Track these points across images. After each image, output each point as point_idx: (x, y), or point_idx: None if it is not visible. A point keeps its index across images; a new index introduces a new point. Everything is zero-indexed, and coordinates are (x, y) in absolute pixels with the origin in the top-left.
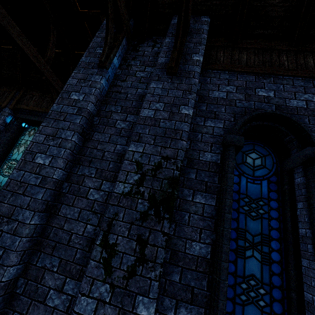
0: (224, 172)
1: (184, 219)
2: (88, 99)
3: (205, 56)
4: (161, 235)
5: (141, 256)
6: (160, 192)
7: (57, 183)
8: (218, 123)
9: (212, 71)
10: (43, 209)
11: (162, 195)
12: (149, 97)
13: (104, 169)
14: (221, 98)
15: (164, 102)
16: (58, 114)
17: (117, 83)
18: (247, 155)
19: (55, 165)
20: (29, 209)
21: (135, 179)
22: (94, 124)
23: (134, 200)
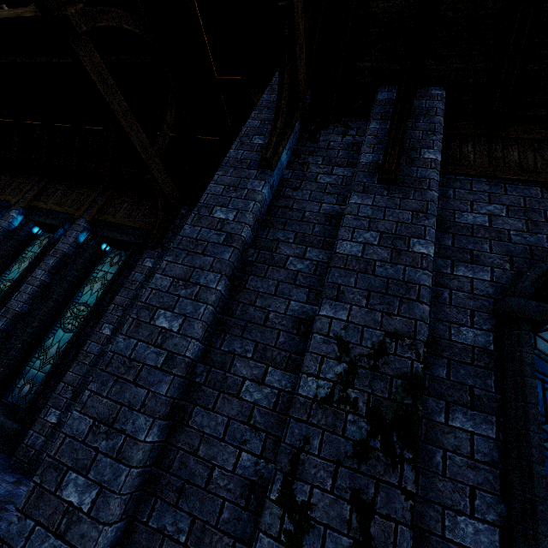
0: (513, 372)
1: (434, 461)
2: (243, 219)
3: (441, 151)
4: (400, 495)
5: (364, 538)
6: (390, 402)
7: (190, 366)
8: (480, 272)
9: (456, 177)
10: (166, 413)
11: (393, 410)
12: (350, 221)
13: (268, 344)
14: (480, 225)
15: (378, 230)
16: (193, 242)
17: (286, 192)
18: (537, 334)
19: (189, 333)
20: (145, 412)
21: (337, 372)
22: (249, 261)
23: (339, 414)
